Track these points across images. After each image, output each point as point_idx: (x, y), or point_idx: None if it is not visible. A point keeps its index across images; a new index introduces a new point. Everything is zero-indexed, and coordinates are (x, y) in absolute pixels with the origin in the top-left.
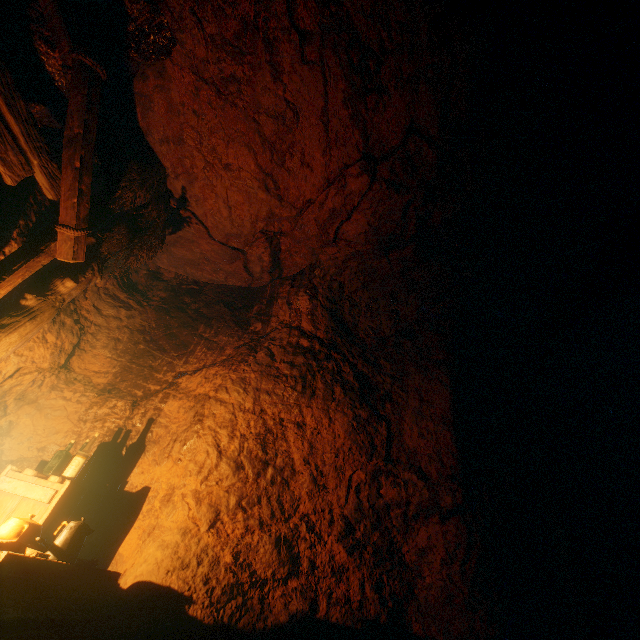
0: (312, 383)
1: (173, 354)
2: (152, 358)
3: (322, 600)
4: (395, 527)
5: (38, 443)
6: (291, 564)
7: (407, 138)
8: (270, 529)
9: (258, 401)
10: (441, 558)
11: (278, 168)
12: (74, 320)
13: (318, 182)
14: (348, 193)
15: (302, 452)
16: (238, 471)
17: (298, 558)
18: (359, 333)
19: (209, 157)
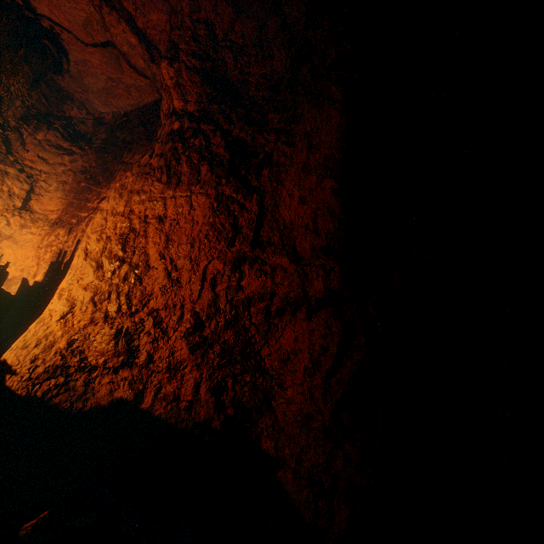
0: (176, 169)
1: (103, 185)
2: (89, 192)
3: (149, 393)
4: (254, 325)
5: (20, 266)
6: (127, 356)
7: None
8: (114, 322)
9: (129, 203)
10: (304, 367)
11: None
12: (18, 170)
13: None
14: None
15: (158, 247)
16: (98, 270)
17: (136, 351)
18: (249, 91)
19: None
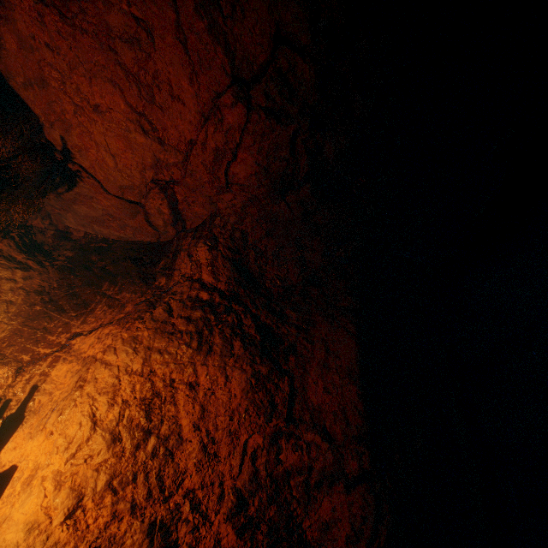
0: (209, 338)
1: (72, 314)
2: (48, 319)
3: None
4: (295, 498)
5: None
6: None
7: (276, 51)
8: (144, 513)
9: (148, 361)
10: (346, 535)
11: (149, 105)
12: None
13: (194, 118)
14: (227, 128)
15: (192, 417)
16: (114, 444)
17: (175, 547)
18: (266, 283)
19: (76, 99)
